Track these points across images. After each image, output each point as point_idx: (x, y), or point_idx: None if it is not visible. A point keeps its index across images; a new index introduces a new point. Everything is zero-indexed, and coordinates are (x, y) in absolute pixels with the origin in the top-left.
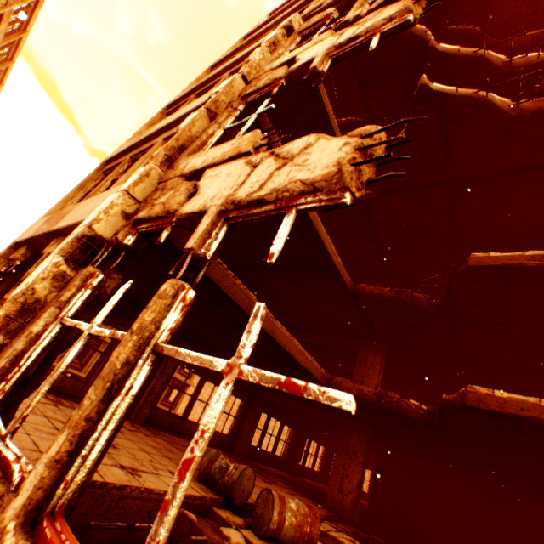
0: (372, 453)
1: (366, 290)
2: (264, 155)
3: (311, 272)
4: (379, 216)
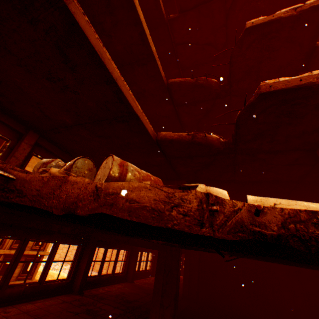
0: None
1: (176, 81)
2: None
3: (135, 68)
4: (180, 38)
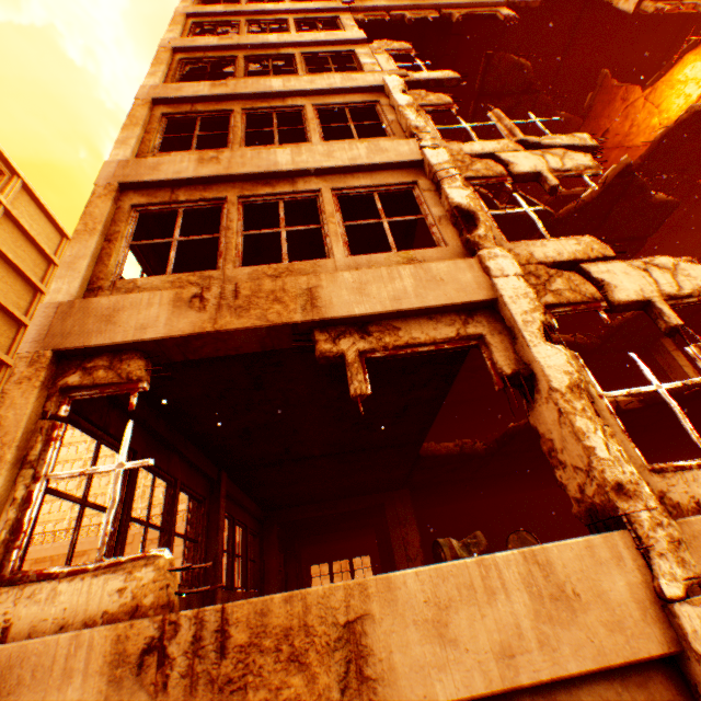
0: (343, 537)
1: None
2: (640, 263)
3: None
4: None
